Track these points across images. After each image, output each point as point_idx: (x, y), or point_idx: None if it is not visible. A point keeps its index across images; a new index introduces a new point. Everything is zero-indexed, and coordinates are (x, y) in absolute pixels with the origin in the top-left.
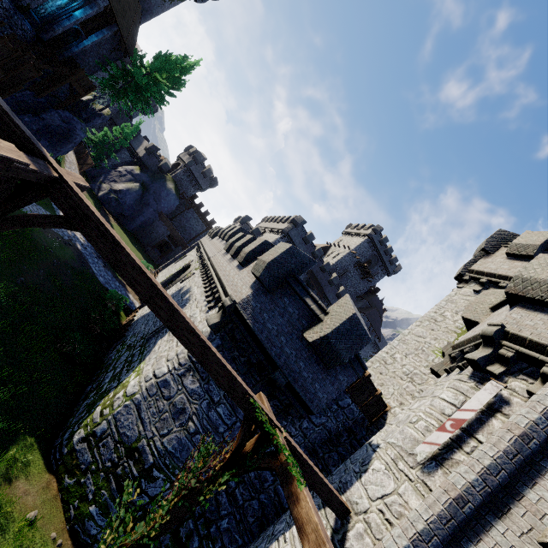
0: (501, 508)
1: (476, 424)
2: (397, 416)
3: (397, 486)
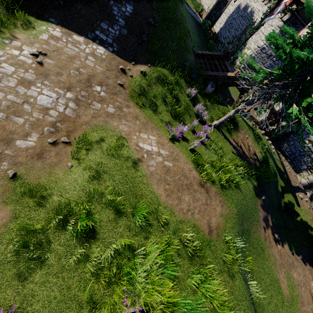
0: None
1: None
2: None
3: None
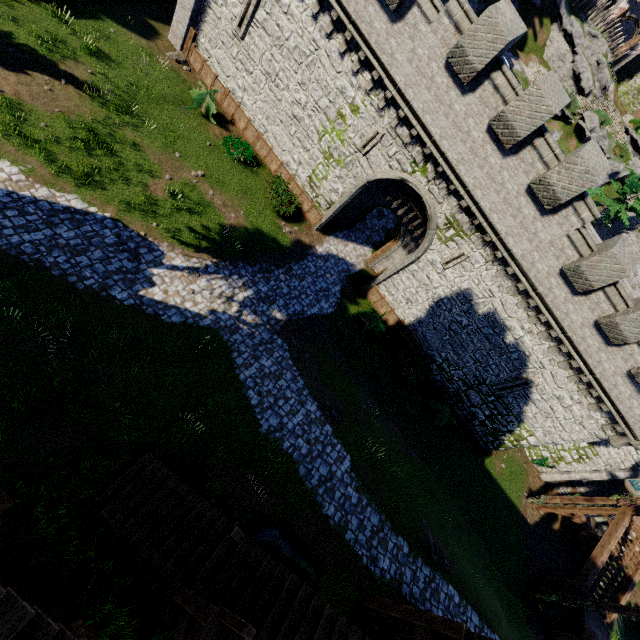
0: None
1: None
2: None
3: None
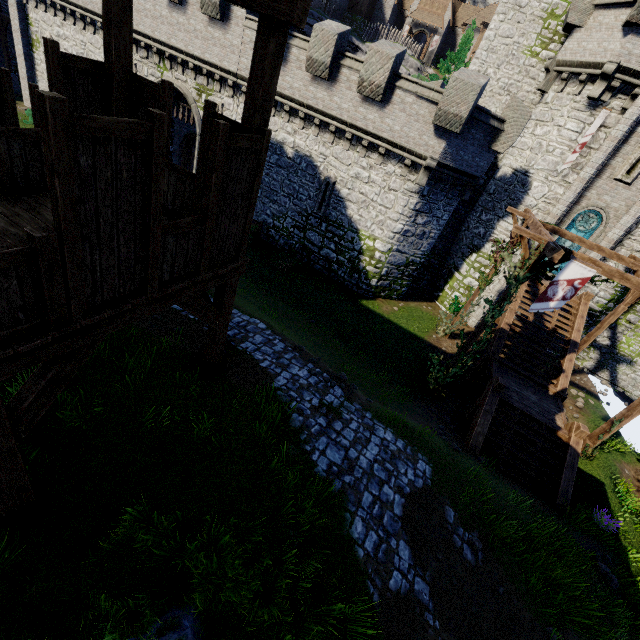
0: (599, 174)
1: (590, 139)
2: (522, 141)
3: (550, 188)
